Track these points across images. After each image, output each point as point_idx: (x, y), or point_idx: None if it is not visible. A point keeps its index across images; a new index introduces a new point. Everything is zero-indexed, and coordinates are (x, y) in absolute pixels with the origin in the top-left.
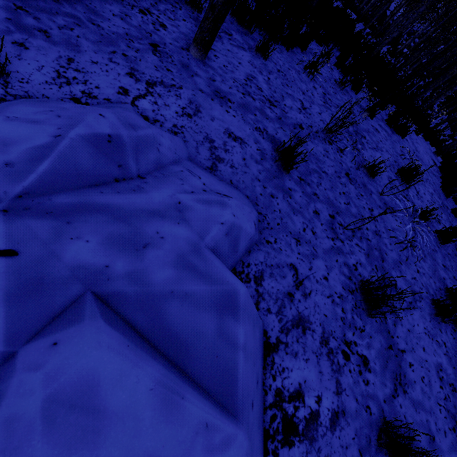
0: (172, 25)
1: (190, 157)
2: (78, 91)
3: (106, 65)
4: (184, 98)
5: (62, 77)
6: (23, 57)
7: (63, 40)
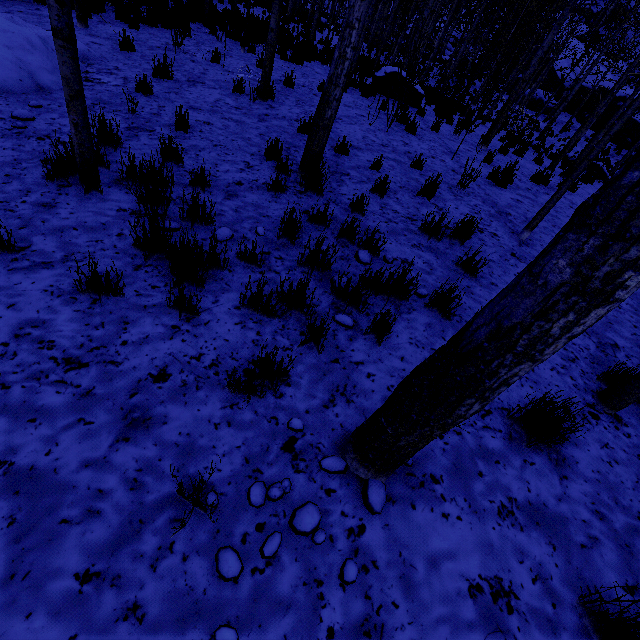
0: None
1: None
2: None
3: None
4: None
5: None
6: None
7: None
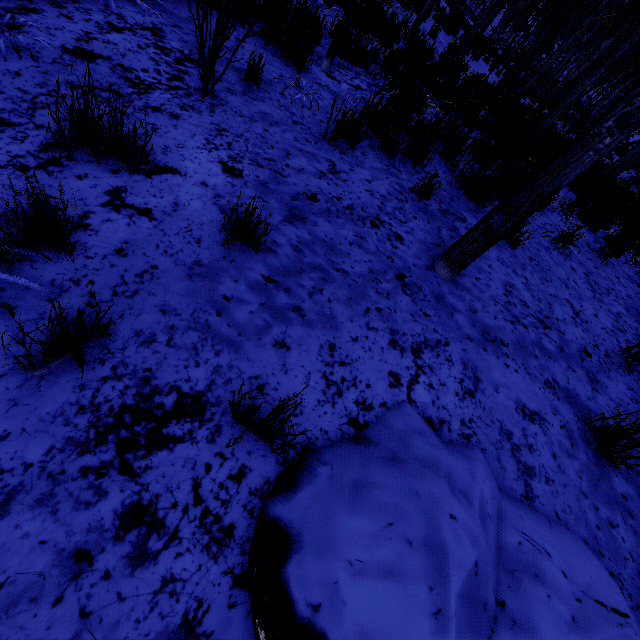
0: (406, 232)
1: (497, 482)
2: (351, 404)
3: (366, 338)
4: (456, 360)
5: (331, 384)
6: (288, 366)
7: (317, 314)
